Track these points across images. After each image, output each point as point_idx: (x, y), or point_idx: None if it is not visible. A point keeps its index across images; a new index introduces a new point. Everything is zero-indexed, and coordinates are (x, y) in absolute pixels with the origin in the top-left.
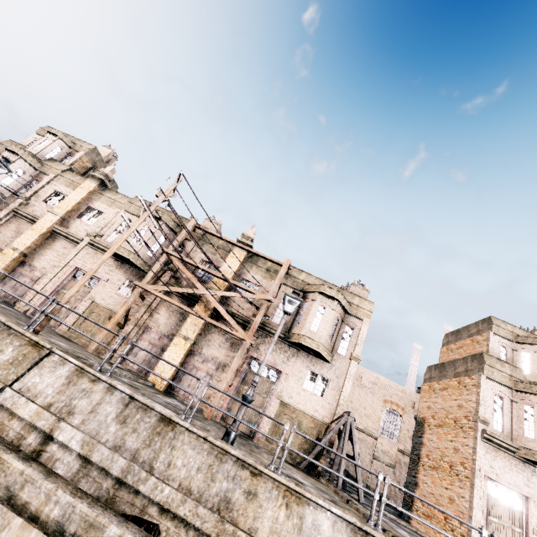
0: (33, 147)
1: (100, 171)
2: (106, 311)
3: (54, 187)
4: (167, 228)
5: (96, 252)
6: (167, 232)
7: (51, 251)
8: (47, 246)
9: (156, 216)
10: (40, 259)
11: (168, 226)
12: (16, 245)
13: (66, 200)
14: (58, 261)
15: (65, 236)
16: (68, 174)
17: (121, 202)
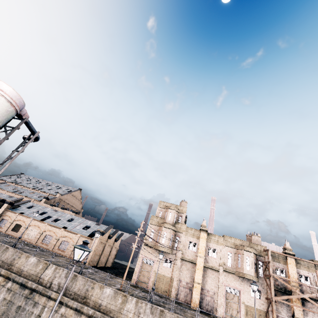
0: (167, 219)
1: (203, 225)
2: (253, 308)
3: (187, 239)
4: (254, 254)
5: (228, 274)
6: (254, 256)
7: (208, 278)
8: (205, 275)
9: (250, 251)
10: (207, 284)
11: (254, 253)
12: (197, 280)
13: (200, 247)
14: (215, 283)
15: (210, 268)
16: (188, 229)
17: (221, 241)
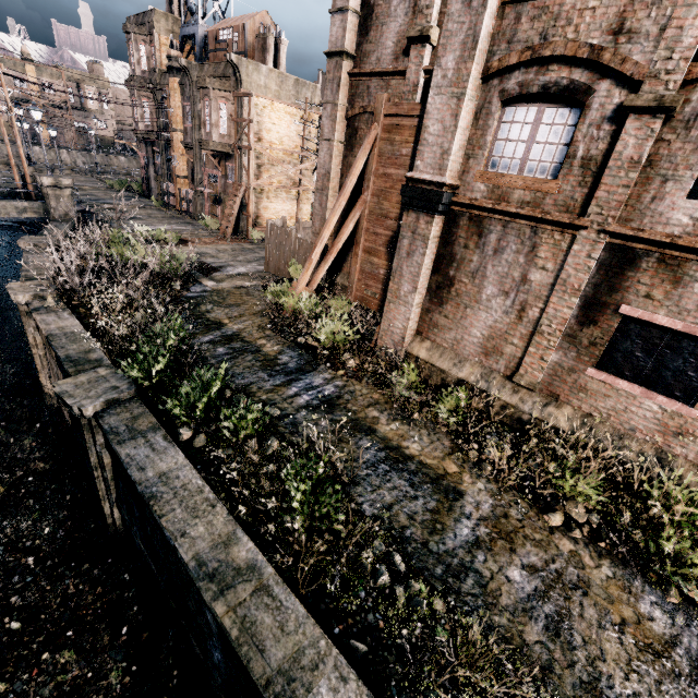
0: None
1: None
2: None
3: None
4: None
5: None
6: None
7: None
8: None
9: None
10: None
11: None
12: None
13: None
14: None
15: None
16: None
17: None
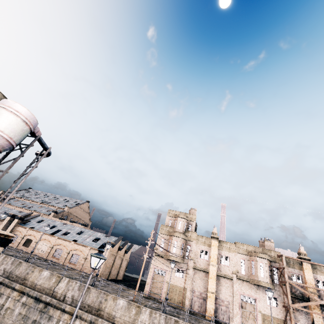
0: (177, 227)
1: (213, 233)
2: (270, 317)
3: (198, 247)
4: (268, 261)
5: (242, 282)
6: (268, 263)
7: (222, 287)
8: (219, 284)
9: (263, 257)
10: (221, 293)
11: (268, 260)
12: (210, 290)
13: (212, 255)
14: (229, 292)
15: (223, 276)
16: (198, 237)
17: (233, 248)
